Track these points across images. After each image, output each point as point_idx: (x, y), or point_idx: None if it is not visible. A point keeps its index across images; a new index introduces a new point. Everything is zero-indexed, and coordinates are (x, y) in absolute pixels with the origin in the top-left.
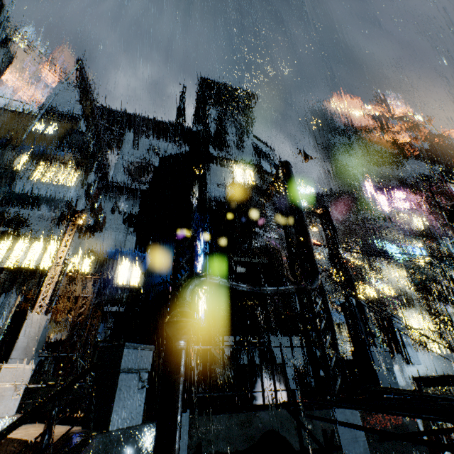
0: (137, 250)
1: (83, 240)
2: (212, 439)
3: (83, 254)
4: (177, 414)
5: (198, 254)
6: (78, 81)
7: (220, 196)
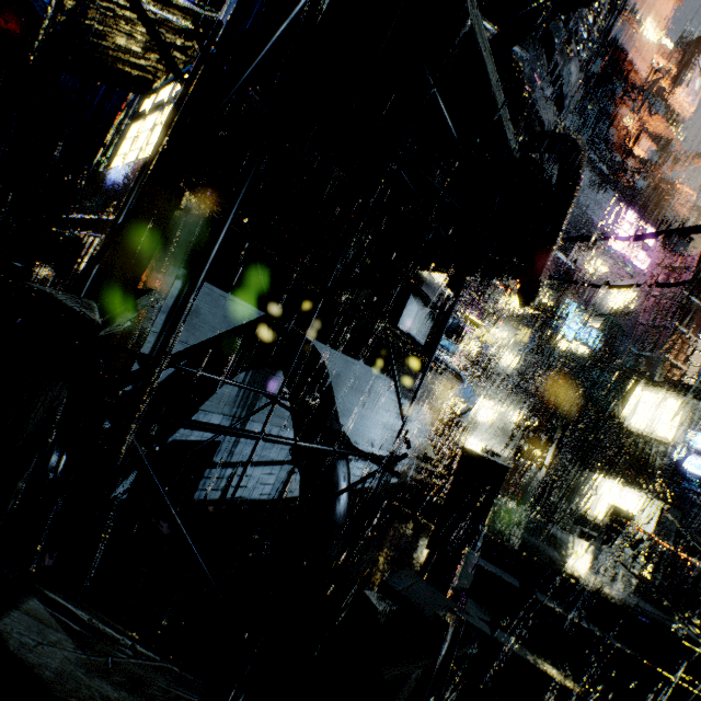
0: None
1: None
2: None
3: None
4: None
5: None
6: None
7: None
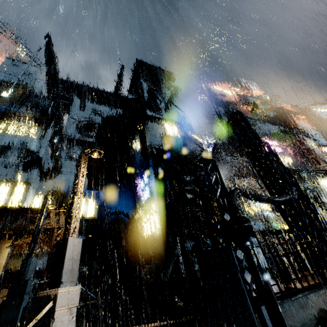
0: (89, 188)
1: (42, 182)
2: (291, 323)
3: (44, 194)
4: (278, 305)
5: (142, 189)
6: (46, 52)
7: (158, 144)
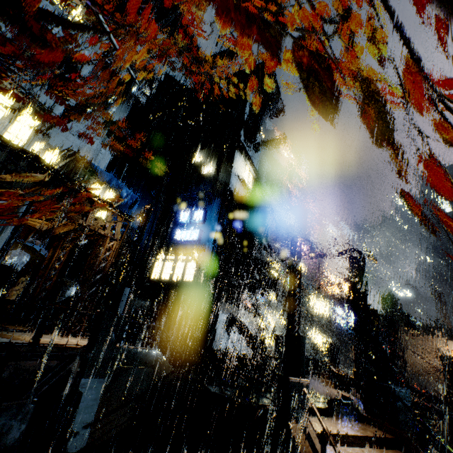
0: (108, 172)
1: None
2: None
3: (47, 142)
4: None
5: (183, 221)
6: None
7: (234, 188)
